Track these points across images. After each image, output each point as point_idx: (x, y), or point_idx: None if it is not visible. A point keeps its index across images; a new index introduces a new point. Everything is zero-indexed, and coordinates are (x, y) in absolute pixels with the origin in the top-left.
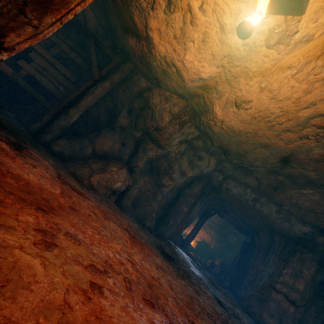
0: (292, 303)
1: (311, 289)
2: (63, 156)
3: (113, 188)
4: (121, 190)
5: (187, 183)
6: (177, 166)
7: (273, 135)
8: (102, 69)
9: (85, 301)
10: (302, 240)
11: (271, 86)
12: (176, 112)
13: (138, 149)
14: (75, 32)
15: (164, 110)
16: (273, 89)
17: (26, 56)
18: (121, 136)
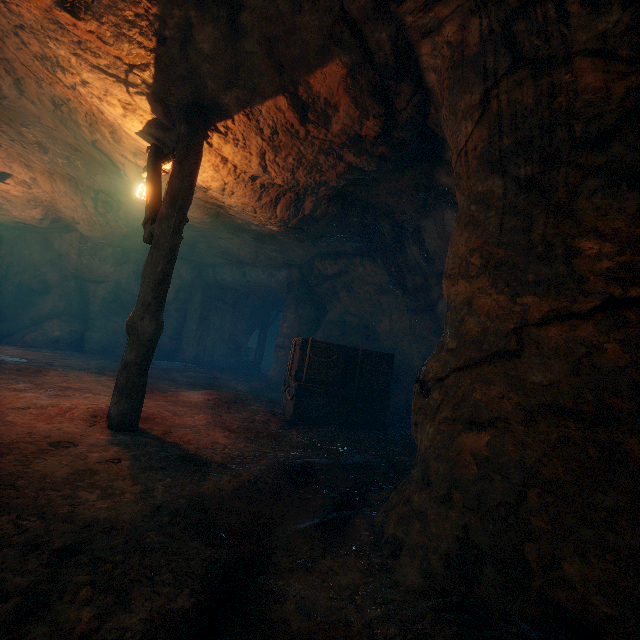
0: (282, 348)
1: (302, 327)
2: (3, 338)
3: (53, 338)
4: (67, 338)
5: (185, 299)
6: (137, 290)
7: (112, 229)
8: None
9: None
10: (287, 286)
11: (64, 204)
12: (78, 246)
13: (87, 297)
14: None
15: (69, 249)
16: (67, 206)
17: None
18: (62, 295)
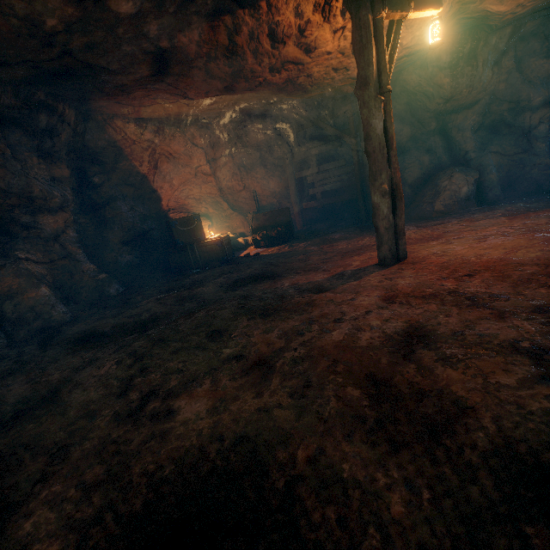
0: None
1: None
2: None
3: (461, 197)
4: (472, 191)
5: None
6: (526, 90)
7: None
8: (347, 130)
9: (478, 244)
10: None
11: None
12: (448, 61)
13: (449, 136)
14: (302, 131)
15: (432, 76)
16: None
17: (300, 183)
18: (418, 148)
